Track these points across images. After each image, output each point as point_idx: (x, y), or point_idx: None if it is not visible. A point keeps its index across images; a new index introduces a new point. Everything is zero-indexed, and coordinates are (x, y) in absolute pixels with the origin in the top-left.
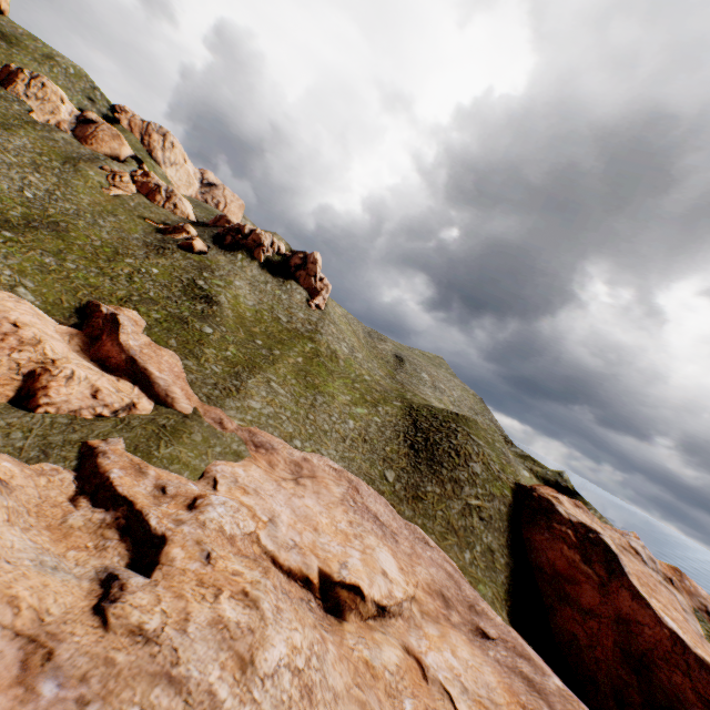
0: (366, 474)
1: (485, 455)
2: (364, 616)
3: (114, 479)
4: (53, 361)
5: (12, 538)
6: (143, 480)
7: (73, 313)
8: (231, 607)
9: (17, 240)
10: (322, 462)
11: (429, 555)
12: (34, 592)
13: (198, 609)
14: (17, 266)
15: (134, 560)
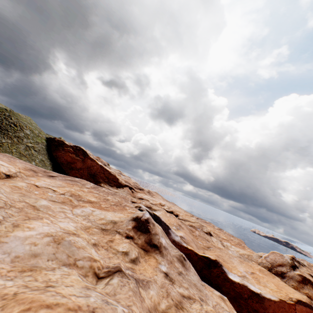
0: None
1: (30, 127)
2: (1, 178)
3: None
4: None
5: None
6: None
7: None
8: None
9: None
10: None
11: (19, 161)
12: None
13: None
14: None
15: None
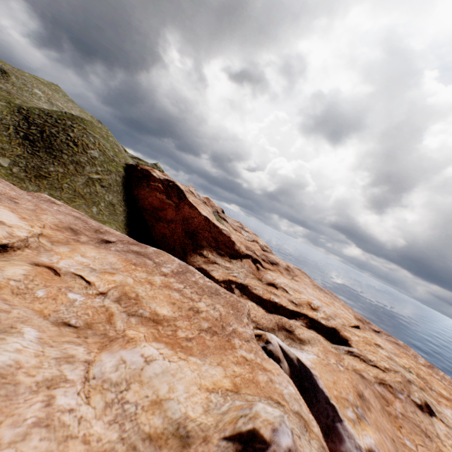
0: None
1: (101, 145)
2: None
3: None
4: None
5: None
6: None
7: None
8: None
9: None
10: None
11: (57, 209)
12: None
13: None
14: None
15: None
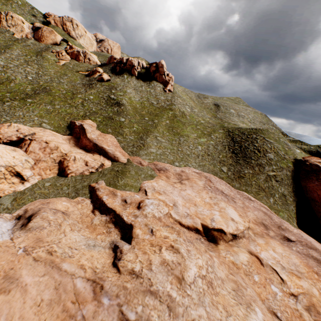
0: (212, 171)
1: (274, 148)
2: (226, 241)
3: (105, 201)
4: (66, 154)
5: (75, 237)
6: (116, 199)
7: (66, 129)
8: (167, 254)
9: (33, 102)
10: (190, 171)
11: (252, 205)
12: (89, 261)
13: (153, 258)
14: (38, 114)
15: (123, 235)
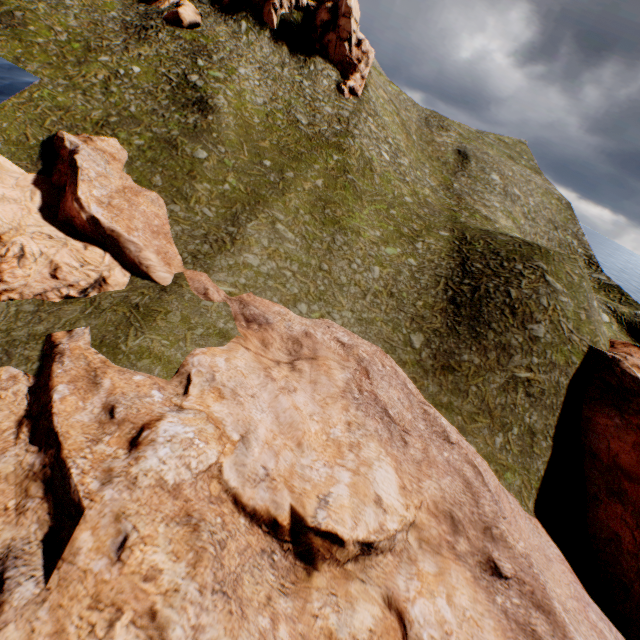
0: (386, 340)
1: (554, 311)
2: (342, 561)
3: (54, 403)
4: None
5: None
6: (92, 398)
7: (41, 153)
8: None
9: None
10: (328, 335)
11: (446, 457)
12: None
13: None
14: None
15: (53, 529)
